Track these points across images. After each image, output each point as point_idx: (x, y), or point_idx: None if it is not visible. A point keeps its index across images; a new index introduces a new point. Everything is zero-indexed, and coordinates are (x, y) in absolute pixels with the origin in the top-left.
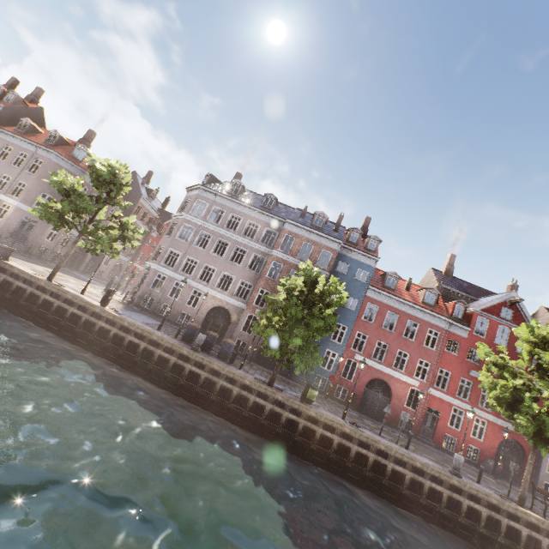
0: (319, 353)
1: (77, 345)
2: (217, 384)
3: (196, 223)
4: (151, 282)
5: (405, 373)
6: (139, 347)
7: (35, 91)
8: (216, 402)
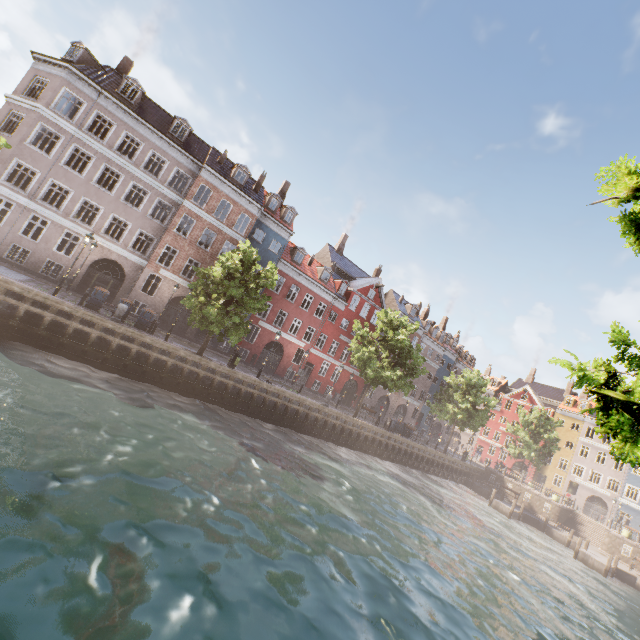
0: None
1: None
2: (151, 357)
3: (64, 129)
4: None
5: (296, 337)
6: (40, 318)
7: None
8: (148, 373)
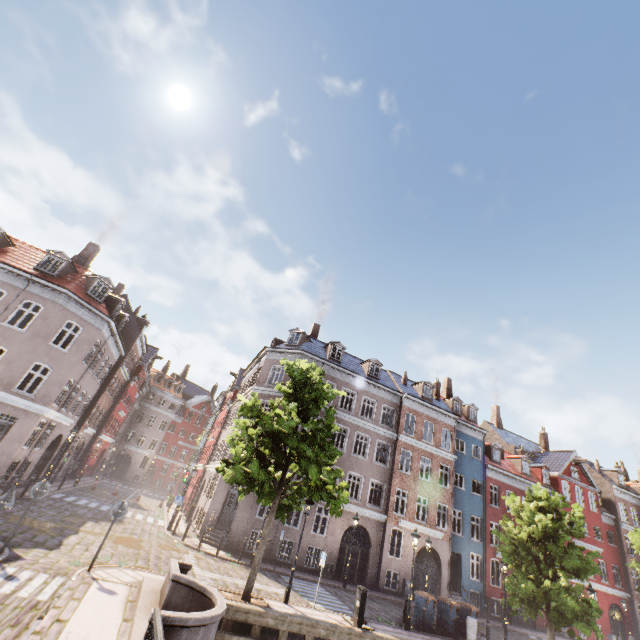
0: (466, 561)
1: None
2: None
3: None
4: (257, 506)
5: None
6: None
7: None
8: None
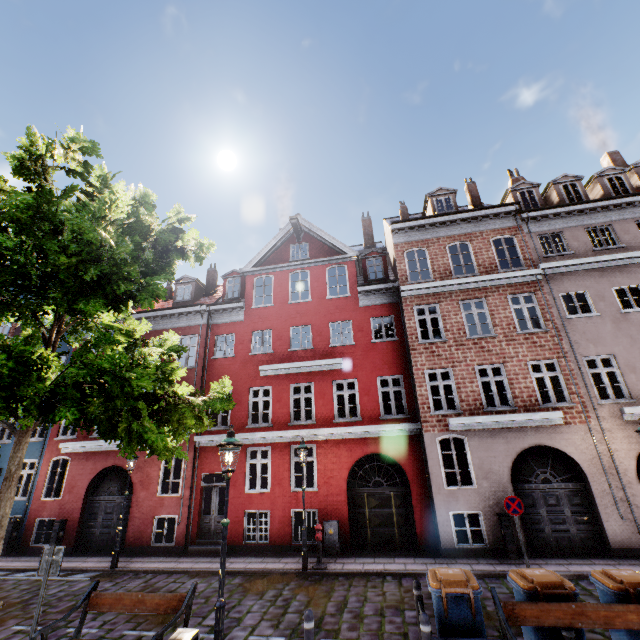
0: None
1: None
2: None
3: None
4: None
5: None
6: None
7: None
8: None
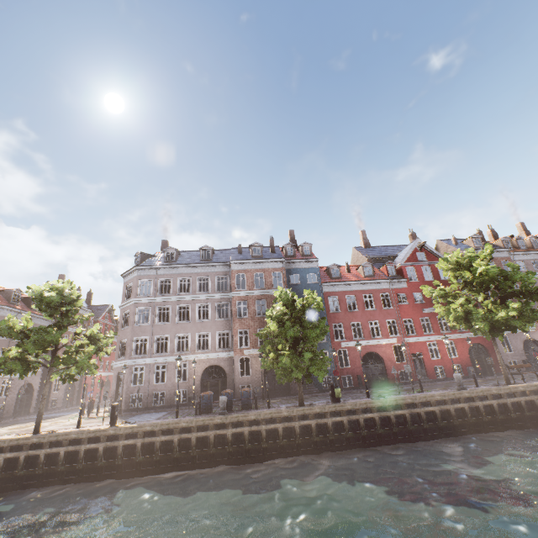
0: None
1: (106, 479)
2: (262, 431)
3: (149, 302)
4: (130, 380)
5: (383, 337)
6: (172, 443)
7: None
8: (268, 448)
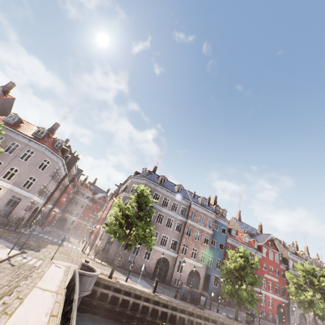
0: (212, 278)
1: None
2: None
3: None
4: (120, 245)
5: None
6: (182, 318)
7: (9, 84)
8: None
